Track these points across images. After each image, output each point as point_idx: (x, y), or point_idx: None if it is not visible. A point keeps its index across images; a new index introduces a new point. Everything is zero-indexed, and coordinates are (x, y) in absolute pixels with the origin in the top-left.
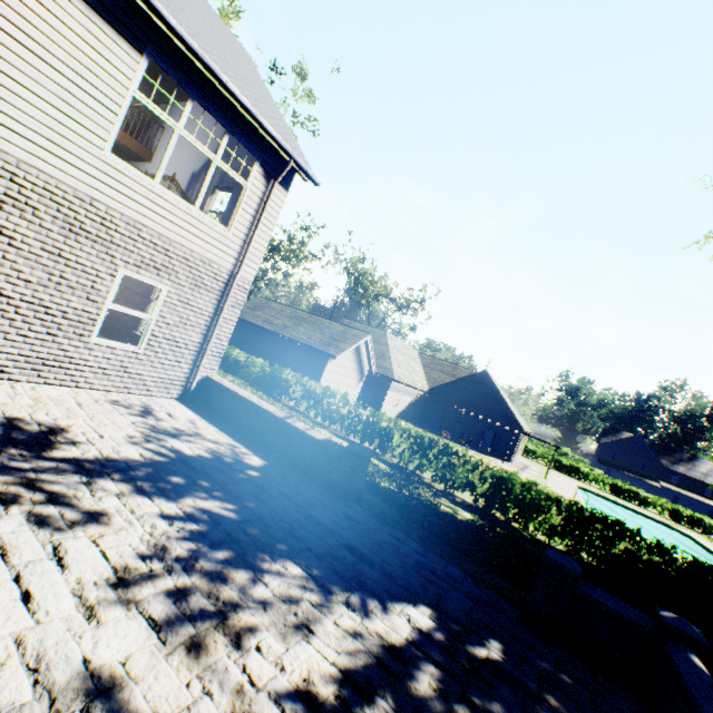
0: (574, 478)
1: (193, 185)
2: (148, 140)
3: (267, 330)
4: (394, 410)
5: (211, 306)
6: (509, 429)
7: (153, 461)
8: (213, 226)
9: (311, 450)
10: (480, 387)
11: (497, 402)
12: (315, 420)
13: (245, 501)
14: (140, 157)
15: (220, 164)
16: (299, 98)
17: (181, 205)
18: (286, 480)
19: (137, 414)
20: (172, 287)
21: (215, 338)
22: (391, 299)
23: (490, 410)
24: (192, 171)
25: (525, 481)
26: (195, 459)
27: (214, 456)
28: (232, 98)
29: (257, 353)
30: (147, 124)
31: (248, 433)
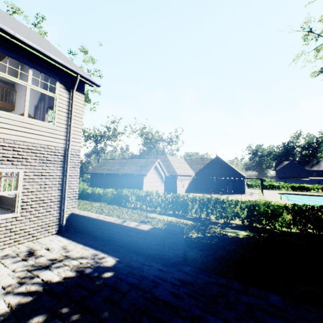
0: (273, 190)
1: (36, 112)
2: (11, 100)
3: (110, 174)
4: (183, 189)
5: (58, 172)
6: (238, 178)
7: (18, 307)
8: (41, 125)
9: (144, 239)
10: (217, 164)
11: (228, 168)
12: (147, 210)
13: (100, 313)
14: (8, 109)
15: (32, 87)
16: (87, 62)
17: (13, 117)
18: (133, 269)
19: (20, 260)
20: (26, 169)
21: (68, 189)
22: (163, 140)
23: (226, 173)
24: (34, 105)
25: (263, 203)
26: (60, 284)
27: (77, 272)
28: (23, 45)
29: (109, 186)
30: (7, 92)
31: (104, 240)
